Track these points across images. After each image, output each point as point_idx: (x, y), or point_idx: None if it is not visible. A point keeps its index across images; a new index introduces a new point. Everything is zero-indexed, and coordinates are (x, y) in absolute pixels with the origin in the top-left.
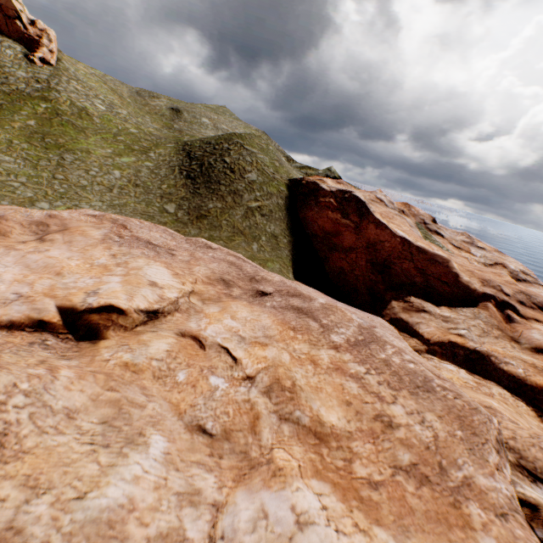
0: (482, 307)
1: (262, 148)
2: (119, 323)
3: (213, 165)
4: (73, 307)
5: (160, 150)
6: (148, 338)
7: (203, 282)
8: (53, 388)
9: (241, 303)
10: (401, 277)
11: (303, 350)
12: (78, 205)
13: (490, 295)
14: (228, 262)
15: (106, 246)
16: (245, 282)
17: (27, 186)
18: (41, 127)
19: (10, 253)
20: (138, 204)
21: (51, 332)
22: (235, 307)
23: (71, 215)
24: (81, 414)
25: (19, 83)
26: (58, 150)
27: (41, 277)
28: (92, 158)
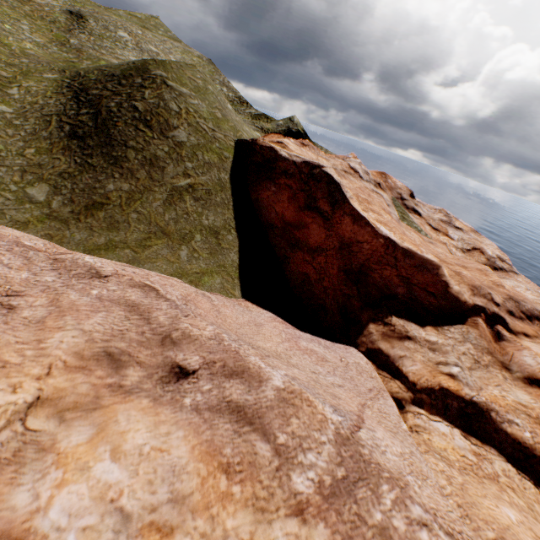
0: (471, 324)
1: (197, 88)
2: None
3: (116, 114)
4: None
5: (30, 83)
6: None
7: (66, 366)
8: None
9: (138, 405)
10: (380, 287)
11: (241, 533)
12: None
13: (481, 307)
14: (126, 306)
15: None
16: (152, 350)
17: None
18: None
19: None
20: None
21: None
22: (124, 420)
23: None
24: None
25: None
26: None
27: None
28: None
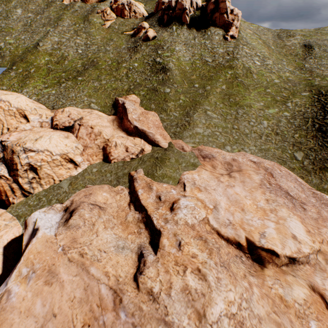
0: None
1: None
2: (274, 261)
3: None
4: (253, 241)
5: (296, 100)
6: (290, 280)
7: (327, 243)
8: (252, 299)
9: None
10: None
11: None
12: (243, 149)
13: None
14: None
15: (262, 191)
16: None
17: (221, 134)
18: (227, 90)
19: (219, 184)
20: (276, 150)
21: (242, 251)
22: None
23: (242, 160)
24: (262, 321)
25: (219, 58)
26: (235, 107)
27: (235, 210)
28: (252, 111)
